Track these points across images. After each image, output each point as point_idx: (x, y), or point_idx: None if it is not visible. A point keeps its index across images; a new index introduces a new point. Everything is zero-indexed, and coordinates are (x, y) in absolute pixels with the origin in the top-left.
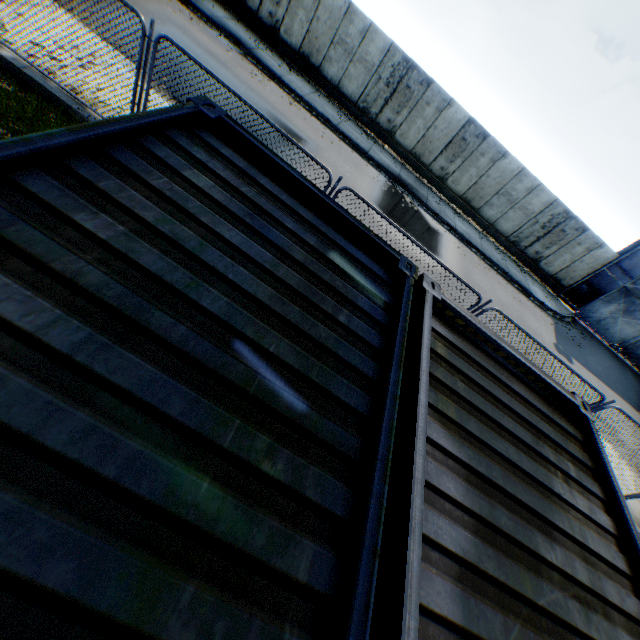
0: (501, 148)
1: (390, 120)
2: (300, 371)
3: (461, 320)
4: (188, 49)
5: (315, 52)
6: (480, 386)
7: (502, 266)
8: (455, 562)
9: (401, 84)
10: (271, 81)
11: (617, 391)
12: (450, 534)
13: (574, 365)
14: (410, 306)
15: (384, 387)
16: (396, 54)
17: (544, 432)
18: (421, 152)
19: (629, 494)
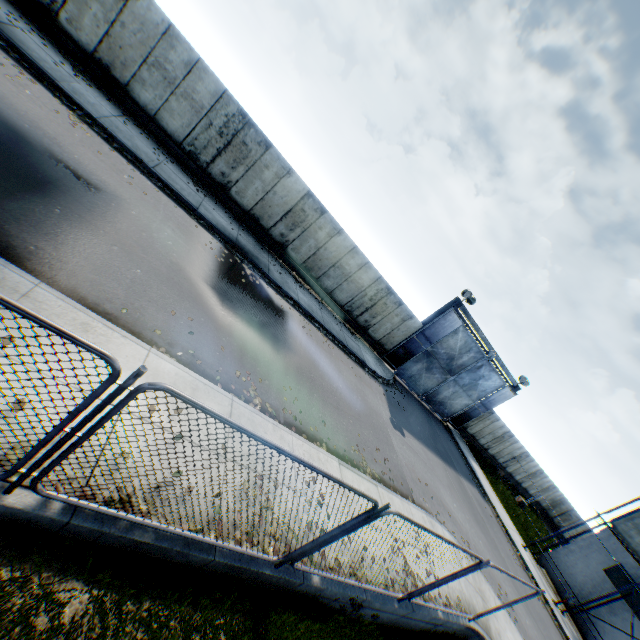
0: (337, 225)
1: (224, 173)
2: None
3: None
4: None
5: (120, 64)
6: None
7: (342, 339)
8: None
9: (237, 137)
10: (37, 81)
11: (433, 447)
12: None
13: (406, 437)
14: None
15: None
16: (230, 103)
17: None
18: (260, 214)
19: (484, 611)
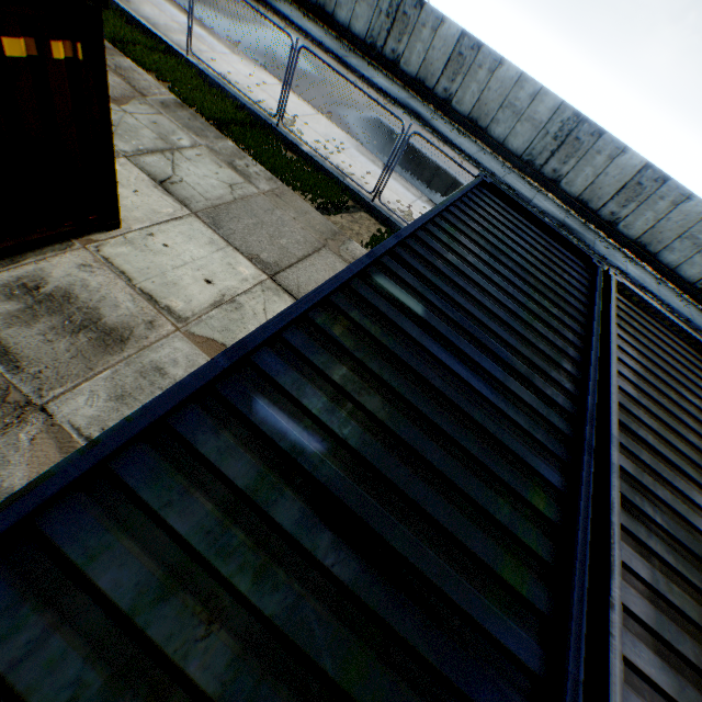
0: (684, 190)
1: (555, 170)
2: (553, 289)
3: (635, 298)
4: (386, 128)
5: (483, 116)
6: (648, 330)
7: (684, 313)
8: (631, 371)
9: (569, 136)
10: (444, 145)
11: None
12: (628, 362)
13: None
14: (601, 279)
15: (591, 305)
16: (565, 111)
17: (696, 366)
18: (588, 198)
19: None
